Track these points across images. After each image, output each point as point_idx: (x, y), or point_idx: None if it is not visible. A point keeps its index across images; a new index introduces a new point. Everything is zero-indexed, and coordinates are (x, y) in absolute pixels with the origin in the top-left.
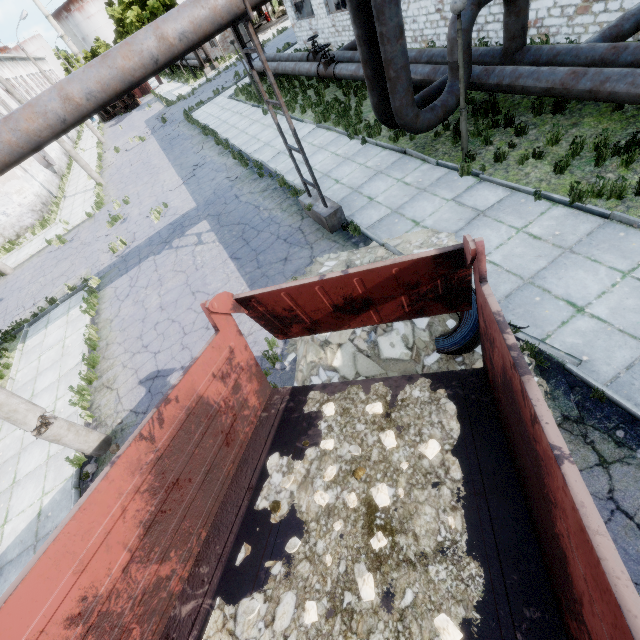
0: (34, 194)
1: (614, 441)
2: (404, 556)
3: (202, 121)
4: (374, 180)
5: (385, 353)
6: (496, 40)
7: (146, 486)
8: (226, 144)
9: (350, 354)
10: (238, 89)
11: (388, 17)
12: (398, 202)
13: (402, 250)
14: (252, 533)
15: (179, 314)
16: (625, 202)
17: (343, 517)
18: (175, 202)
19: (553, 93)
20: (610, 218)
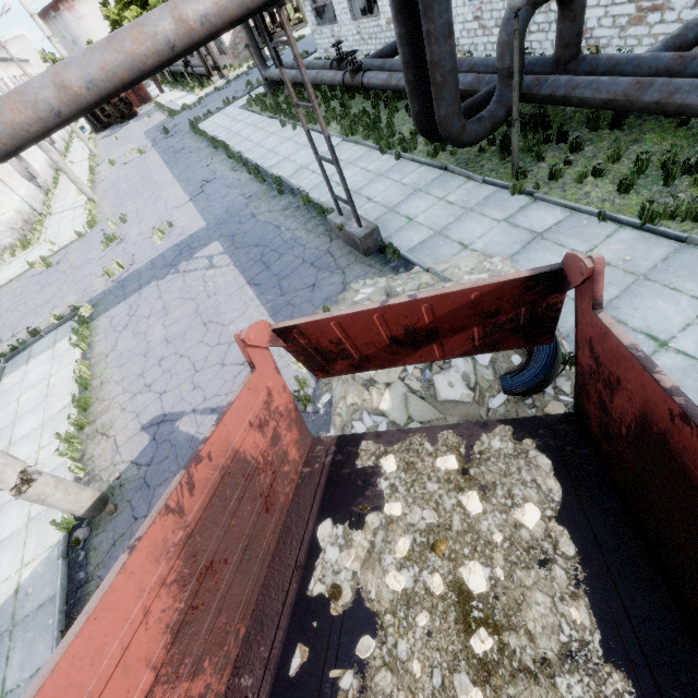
0: (14, 210)
1: None
2: (519, 663)
3: (211, 133)
4: (412, 198)
5: (443, 394)
6: (540, 51)
7: (174, 575)
8: (239, 157)
9: (401, 395)
10: (251, 99)
11: (437, 13)
12: (441, 223)
13: (450, 276)
14: (307, 629)
15: (188, 348)
16: None
17: (427, 607)
18: (181, 221)
19: (614, 105)
20: (687, 242)
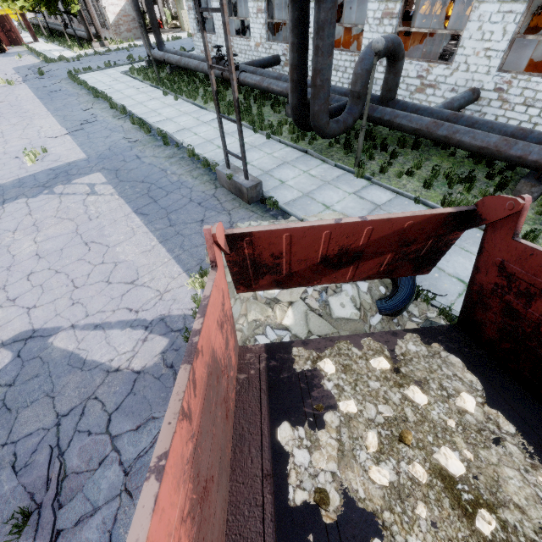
0: None
1: None
2: (525, 537)
3: (91, 84)
4: (283, 168)
5: (336, 312)
6: None
7: (187, 505)
8: (123, 109)
9: (302, 312)
10: (133, 68)
11: (326, 34)
12: (308, 188)
13: None
14: None
15: (66, 264)
16: None
17: (420, 497)
18: (57, 149)
19: (420, 133)
20: None
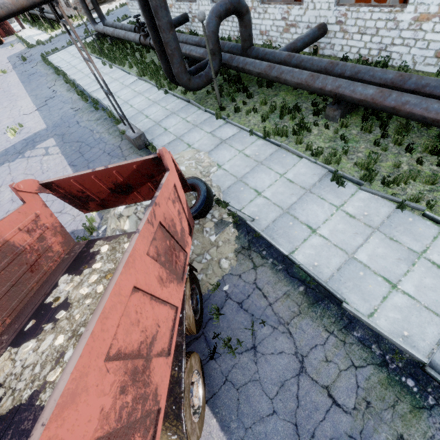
0: None
1: (261, 256)
2: None
3: (56, 63)
4: (169, 118)
5: None
6: None
7: None
8: (72, 83)
9: (134, 221)
10: (86, 43)
11: (161, 16)
12: (181, 132)
13: (179, 161)
14: (40, 315)
15: None
16: (289, 139)
17: (93, 297)
18: (29, 123)
19: (262, 76)
20: (281, 147)
